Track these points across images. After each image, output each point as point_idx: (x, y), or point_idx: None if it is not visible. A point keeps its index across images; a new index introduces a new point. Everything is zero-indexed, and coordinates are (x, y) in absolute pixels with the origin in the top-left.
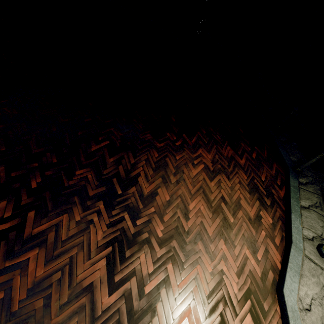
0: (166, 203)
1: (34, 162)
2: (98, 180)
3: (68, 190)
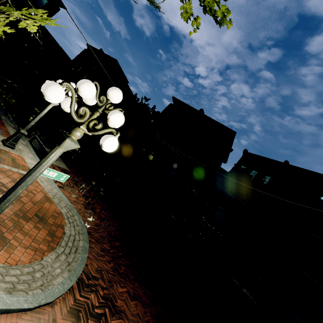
0: None
1: None
2: None
3: None
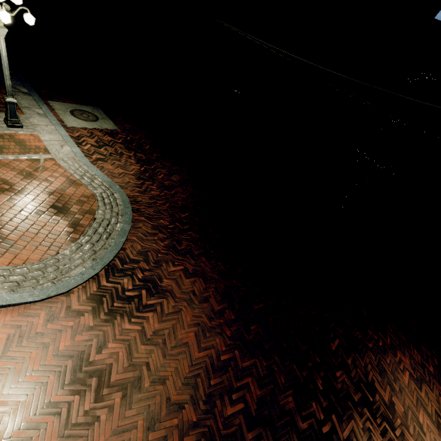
0: (403, 414)
1: (308, 361)
2: (353, 385)
3: (341, 393)
